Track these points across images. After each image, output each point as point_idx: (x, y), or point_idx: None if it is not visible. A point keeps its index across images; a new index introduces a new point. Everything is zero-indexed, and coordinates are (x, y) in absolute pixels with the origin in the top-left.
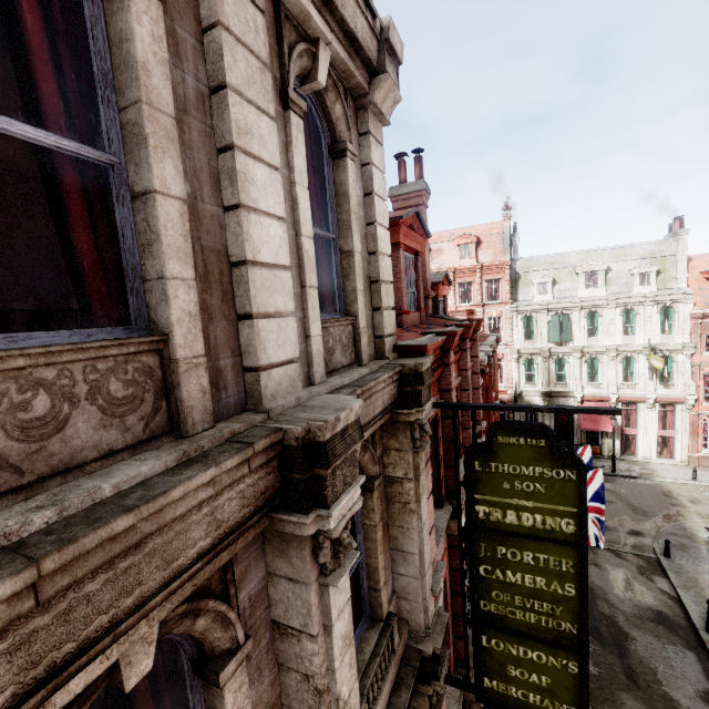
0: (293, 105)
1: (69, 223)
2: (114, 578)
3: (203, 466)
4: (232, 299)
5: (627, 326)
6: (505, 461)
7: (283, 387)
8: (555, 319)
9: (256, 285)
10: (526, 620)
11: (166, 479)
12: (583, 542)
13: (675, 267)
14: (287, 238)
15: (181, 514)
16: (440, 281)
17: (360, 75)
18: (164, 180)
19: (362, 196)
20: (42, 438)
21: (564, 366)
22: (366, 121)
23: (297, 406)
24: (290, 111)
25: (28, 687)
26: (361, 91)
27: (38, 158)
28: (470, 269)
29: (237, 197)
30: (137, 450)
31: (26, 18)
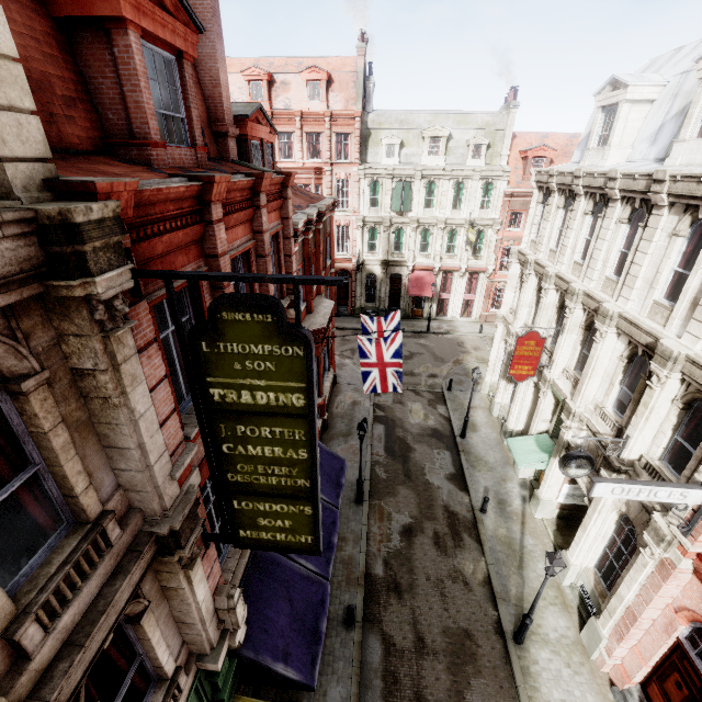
0: None
1: None
2: None
3: None
4: None
5: (457, 199)
6: (234, 340)
7: None
8: (399, 187)
9: None
10: (269, 483)
11: None
12: (311, 414)
13: (502, 143)
14: None
15: None
16: (248, 116)
17: None
18: None
19: None
20: None
21: (402, 236)
22: None
23: None
24: None
25: None
26: None
27: None
28: (319, 116)
29: None
30: None
31: None
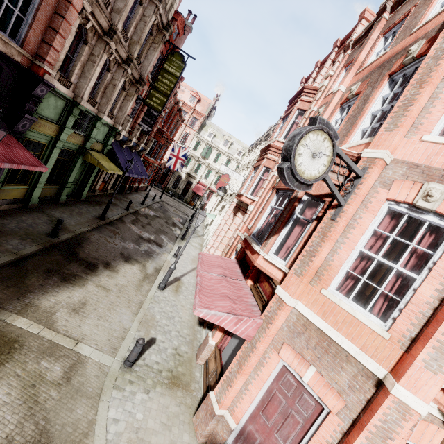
0: None
1: None
2: None
3: None
4: None
5: None
6: (175, 58)
7: None
8: (207, 147)
9: None
10: (162, 89)
11: None
12: (179, 77)
13: None
14: None
15: None
16: None
17: None
18: None
19: None
20: None
21: (200, 168)
22: None
23: None
24: None
25: None
26: None
27: None
28: (190, 107)
29: None
30: None
31: None
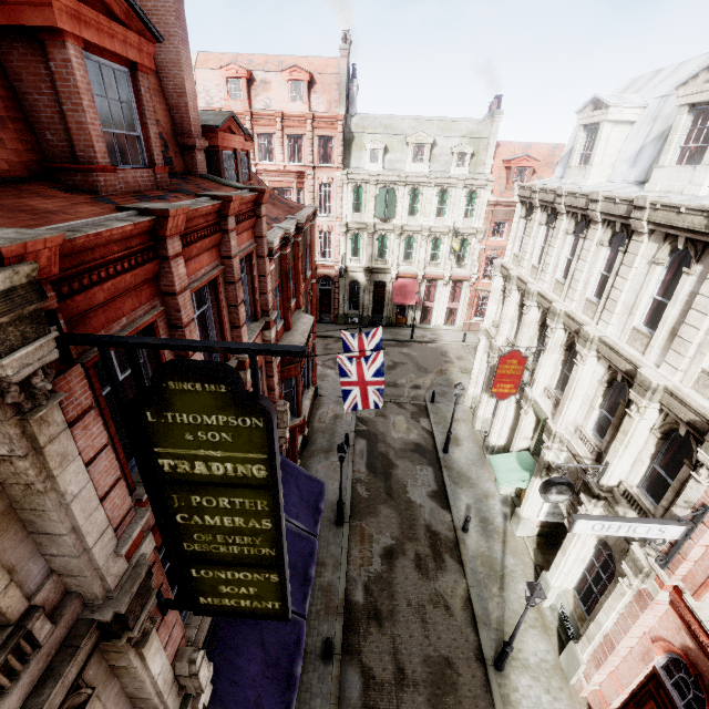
0: None
1: None
2: None
3: None
4: None
5: (441, 207)
6: (183, 410)
7: None
8: (382, 193)
9: None
10: (230, 552)
11: None
12: (274, 485)
13: (486, 151)
14: None
15: None
16: (218, 126)
17: None
18: None
19: None
20: None
21: (386, 243)
22: None
23: None
24: None
25: None
26: None
27: None
28: (300, 118)
29: None
30: None
31: None
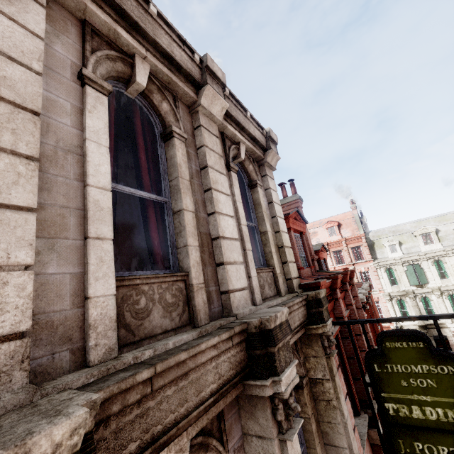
0: (232, 169)
1: (149, 226)
2: (177, 391)
3: (212, 336)
4: (213, 256)
5: None
6: (397, 362)
7: (241, 303)
8: (410, 268)
9: (224, 248)
10: None
11: (196, 341)
12: None
13: None
14: (236, 225)
15: (203, 361)
16: (319, 249)
17: (259, 152)
18: (186, 204)
19: (267, 204)
20: (142, 318)
21: (429, 302)
22: (264, 170)
23: (250, 313)
24: (231, 171)
25: (144, 445)
26: (260, 158)
27: (140, 203)
28: (338, 242)
29: (214, 209)
30: (177, 331)
31: (141, 157)
